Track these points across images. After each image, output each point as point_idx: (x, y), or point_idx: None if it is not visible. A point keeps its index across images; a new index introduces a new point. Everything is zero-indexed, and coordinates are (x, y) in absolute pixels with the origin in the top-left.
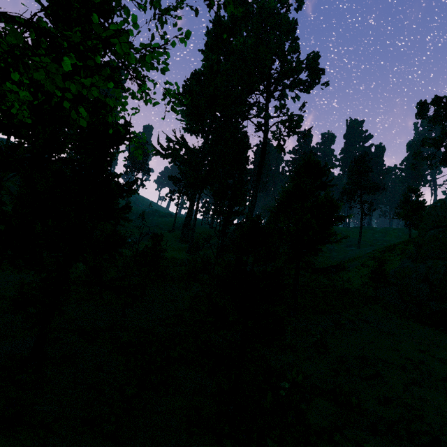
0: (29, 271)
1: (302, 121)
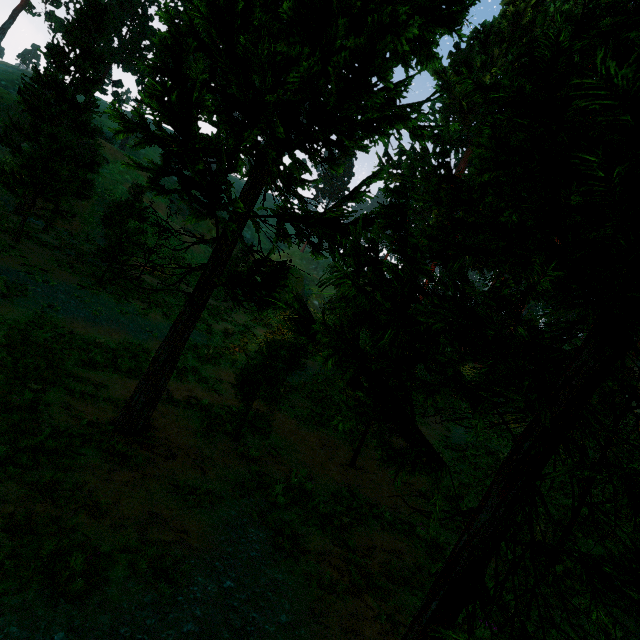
0: (197, 325)
1: None
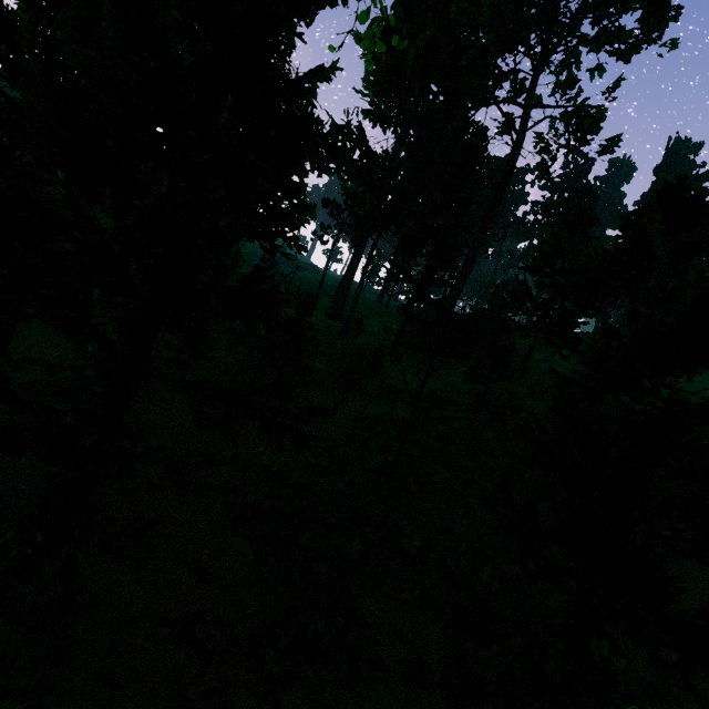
0: None
1: (603, 119)
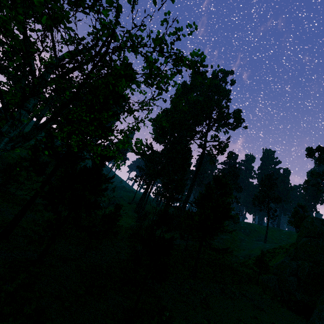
0: (37, 212)
1: (228, 147)
